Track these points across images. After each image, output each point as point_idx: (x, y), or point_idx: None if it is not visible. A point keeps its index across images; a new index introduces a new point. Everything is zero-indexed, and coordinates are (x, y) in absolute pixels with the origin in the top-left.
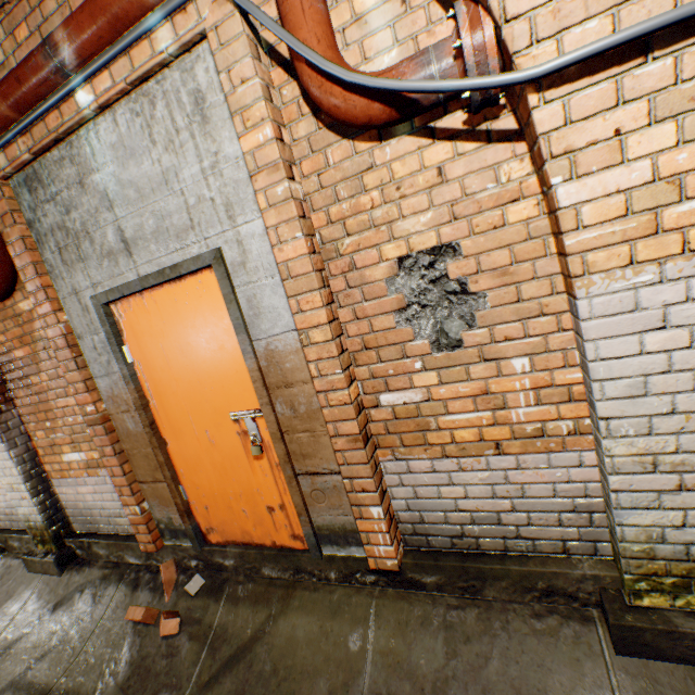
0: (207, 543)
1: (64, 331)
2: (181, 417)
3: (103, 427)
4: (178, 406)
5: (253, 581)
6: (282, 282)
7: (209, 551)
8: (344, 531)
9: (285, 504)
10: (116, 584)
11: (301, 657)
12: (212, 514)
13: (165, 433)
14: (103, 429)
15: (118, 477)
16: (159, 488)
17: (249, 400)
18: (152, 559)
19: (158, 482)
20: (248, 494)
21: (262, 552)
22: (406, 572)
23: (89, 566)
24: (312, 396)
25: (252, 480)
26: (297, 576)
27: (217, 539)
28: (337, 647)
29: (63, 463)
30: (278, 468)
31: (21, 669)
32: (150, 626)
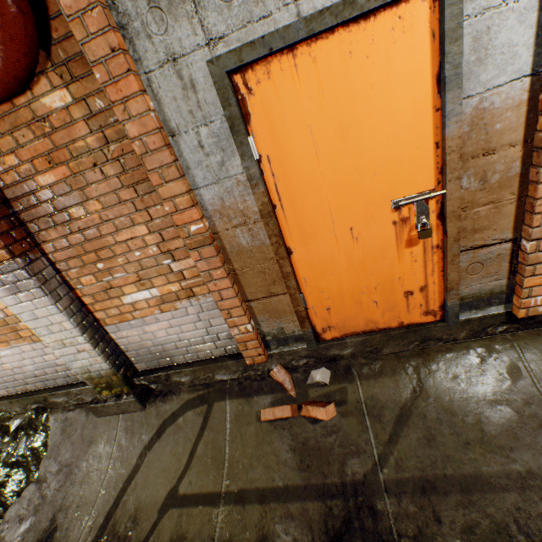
0: (319, 342)
1: (156, 124)
2: (318, 219)
3: (213, 247)
4: (317, 206)
5: (378, 360)
6: (539, 3)
7: (324, 347)
8: (489, 295)
9: (426, 286)
10: (222, 400)
11: (470, 398)
12: (333, 314)
13: (290, 242)
14: (213, 250)
15: (228, 300)
16: (271, 302)
17: (421, 181)
18: (250, 371)
19: (271, 297)
20: (384, 285)
21: (388, 334)
22: (541, 315)
23: (174, 394)
24: (513, 161)
25: (394, 270)
26: (421, 345)
27: (333, 335)
28: (499, 382)
29: (123, 306)
30: (432, 251)
31: (166, 490)
32: (289, 419)
